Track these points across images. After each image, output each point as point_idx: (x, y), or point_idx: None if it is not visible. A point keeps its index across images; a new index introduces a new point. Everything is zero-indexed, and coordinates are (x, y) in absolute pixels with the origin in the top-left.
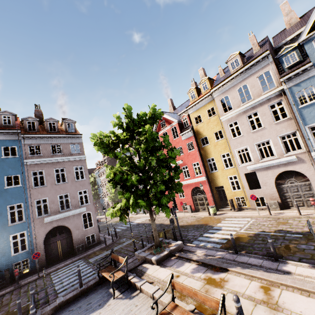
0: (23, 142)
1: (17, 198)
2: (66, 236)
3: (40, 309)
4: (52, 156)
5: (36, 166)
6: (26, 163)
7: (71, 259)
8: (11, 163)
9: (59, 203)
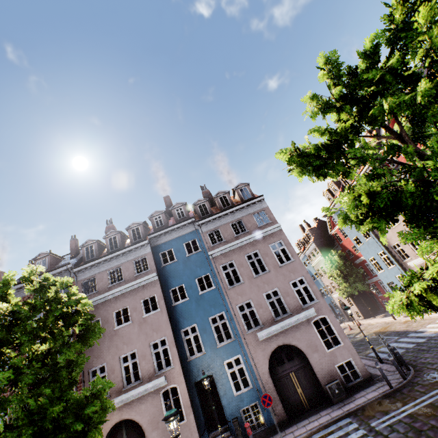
0: (201, 232)
1: (215, 306)
2: (300, 363)
3: None
4: (237, 238)
5: (222, 257)
6: (211, 256)
7: (326, 413)
8: (197, 261)
9: (268, 305)
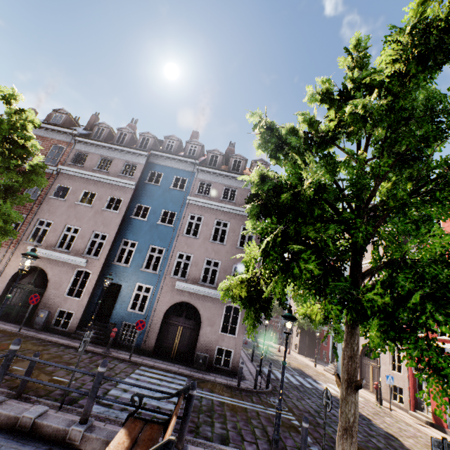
0: (196, 176)
1: (162, 240)
2: (193, 325)
3: (47, 404)
4: (221, 201)
5: (197, 208)
6: (188, 200)
7: (179, 367)
8: (175, 197)
9: (203, 269)
